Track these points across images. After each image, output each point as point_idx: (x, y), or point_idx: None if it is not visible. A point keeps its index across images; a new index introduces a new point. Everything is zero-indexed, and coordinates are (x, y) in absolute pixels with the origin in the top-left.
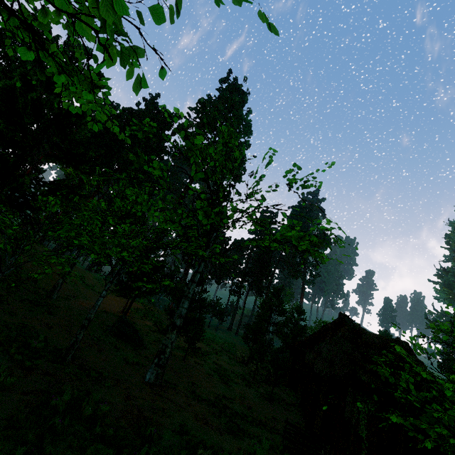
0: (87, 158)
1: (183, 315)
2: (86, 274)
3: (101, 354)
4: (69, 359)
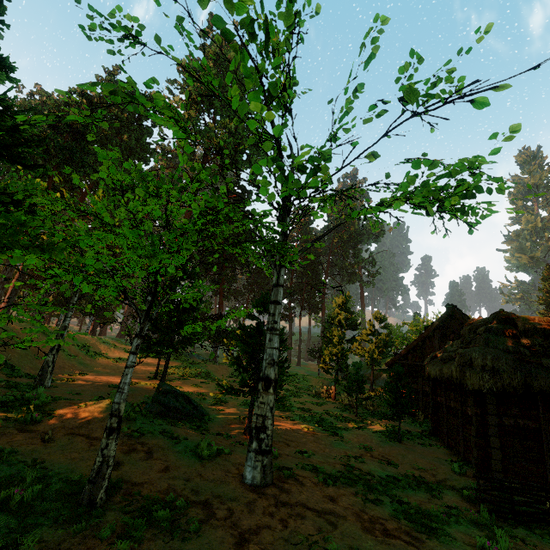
0: (22, 133)
1: (276, 360)
2: (88, 340)
3: (154, 459)
4: (100, 499)
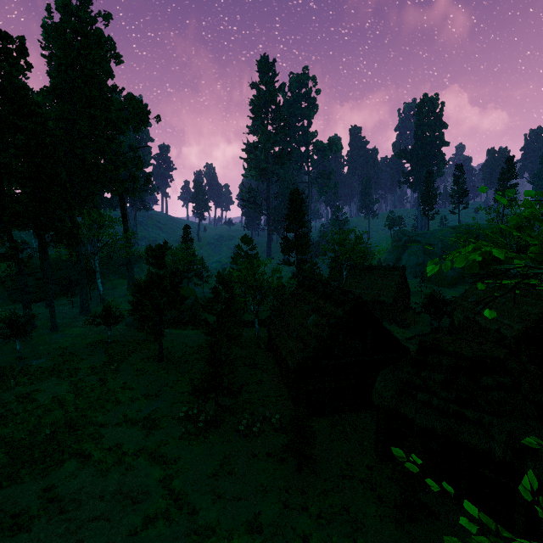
0: None
1: None
2: None
3: None
4: None
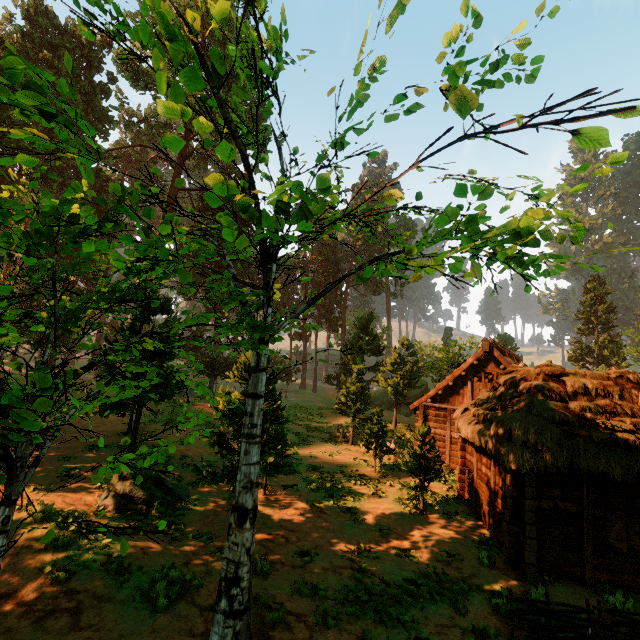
0: None
1: (255, 479)
2: None
3: (80, 630)
4: None
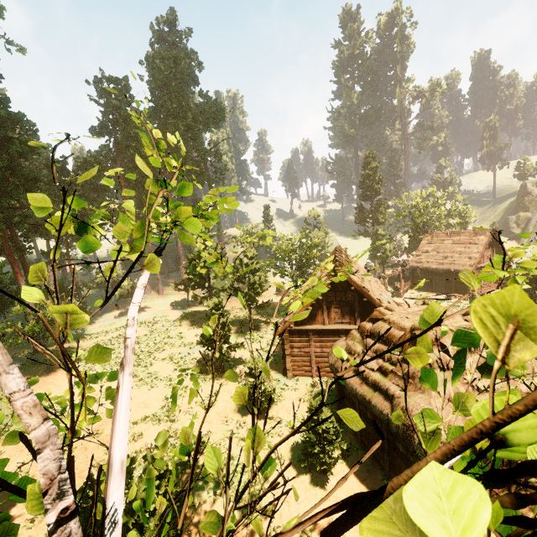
0: None
1: None
2: None
3: None
4: None
